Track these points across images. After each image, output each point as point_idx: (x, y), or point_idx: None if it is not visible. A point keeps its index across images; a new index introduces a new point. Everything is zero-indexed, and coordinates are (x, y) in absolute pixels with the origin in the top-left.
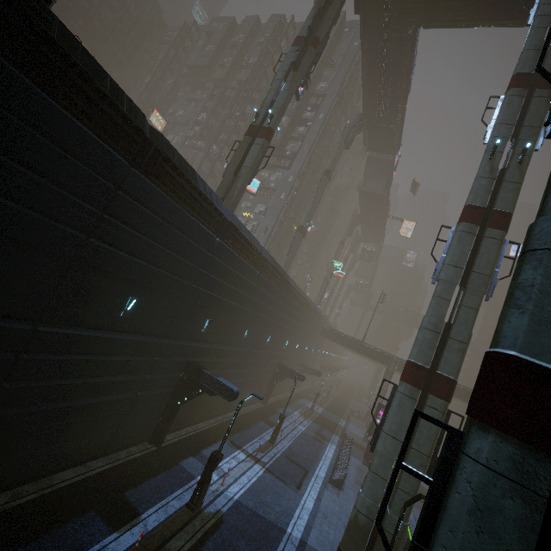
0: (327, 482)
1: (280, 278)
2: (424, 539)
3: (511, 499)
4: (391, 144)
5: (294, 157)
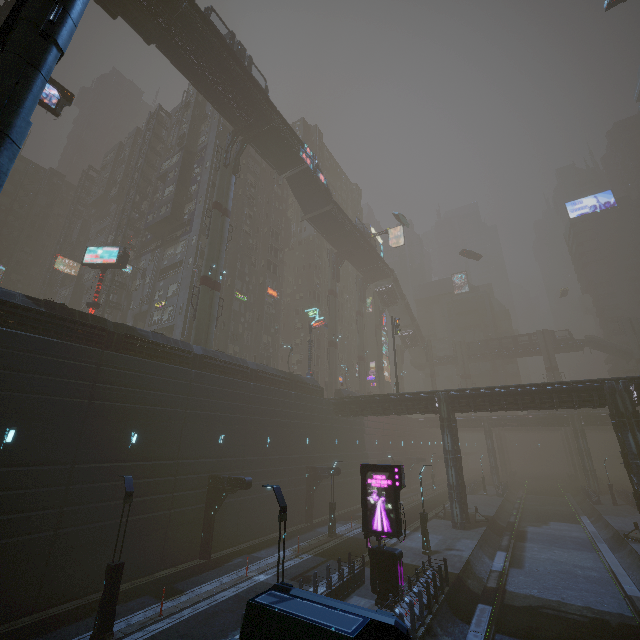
0: None
1: (94, 332)
2: None
3: None
4: (290, 147)
5: (193, 216)
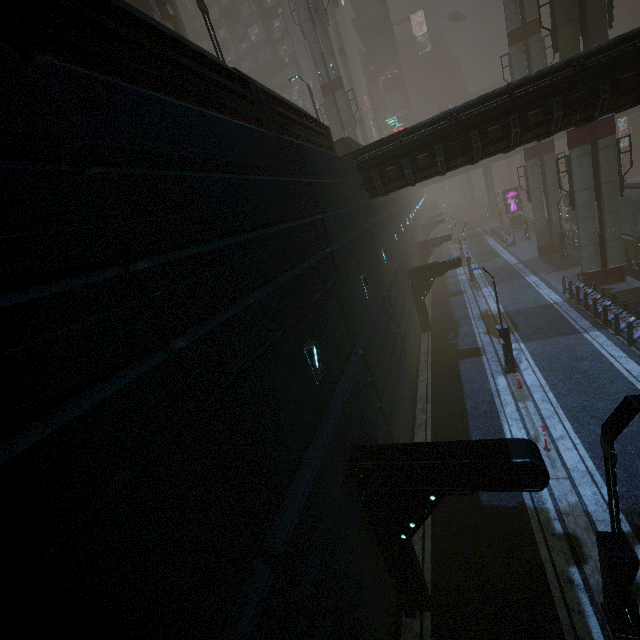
0: (506, 248)
1: None
2: (571, 182)
3: (584, 158)
4: None
5: (296, 59)
